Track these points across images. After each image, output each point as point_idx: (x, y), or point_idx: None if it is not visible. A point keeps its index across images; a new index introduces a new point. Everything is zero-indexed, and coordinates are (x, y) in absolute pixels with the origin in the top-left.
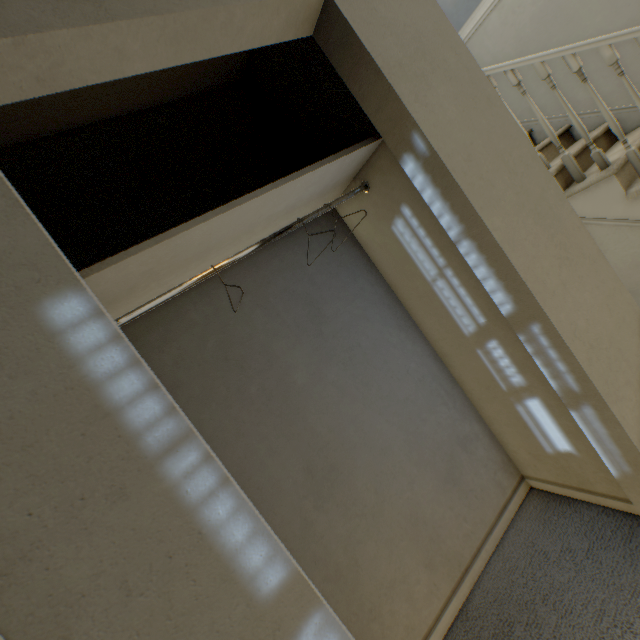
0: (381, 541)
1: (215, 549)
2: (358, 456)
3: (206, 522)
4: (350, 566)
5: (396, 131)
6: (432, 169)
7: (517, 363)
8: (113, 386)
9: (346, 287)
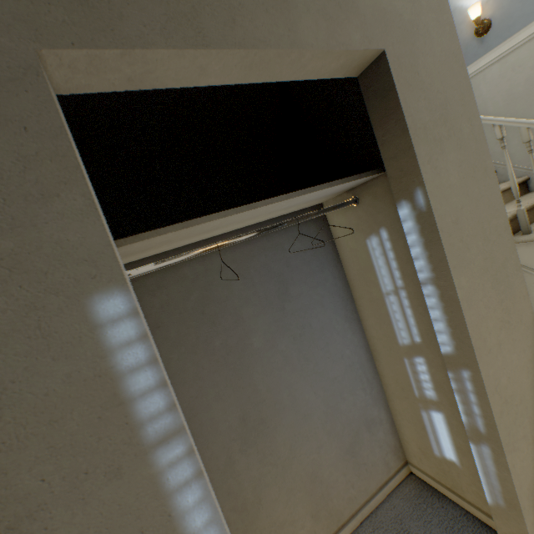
0: (283, 488)
1: (178, 530)
2: (284, 416)
3: (176, 506)
4: (254, 503)
5: (403, 180)
6: (423, 222)
7: (435, 382)
8: (132, 379)
9: (313, 274)
